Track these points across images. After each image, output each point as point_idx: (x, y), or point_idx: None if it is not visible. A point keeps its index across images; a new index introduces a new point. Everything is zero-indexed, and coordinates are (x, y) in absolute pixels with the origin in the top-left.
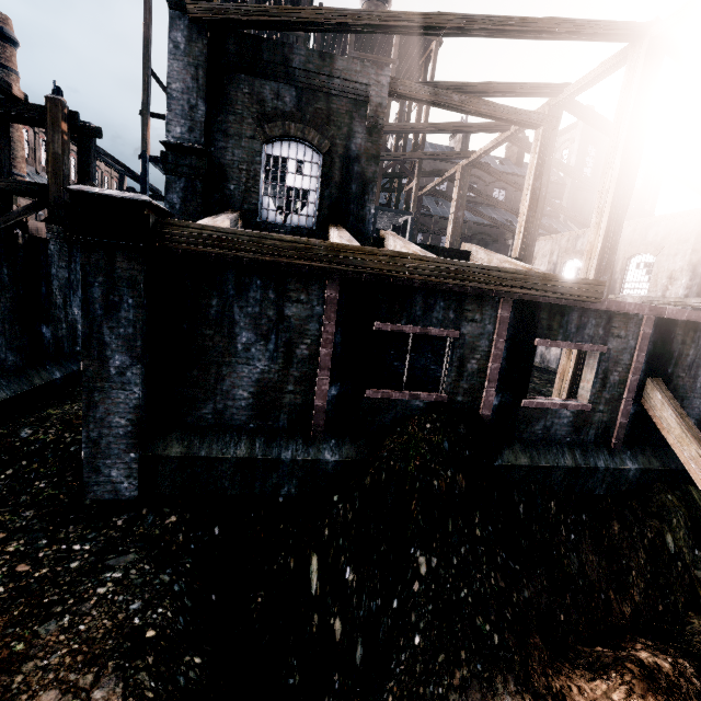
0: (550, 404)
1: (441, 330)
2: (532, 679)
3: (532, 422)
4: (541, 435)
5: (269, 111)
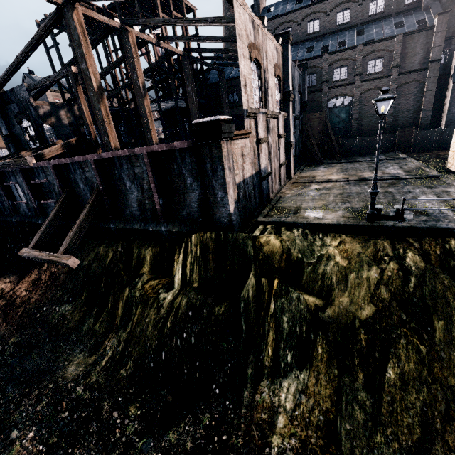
0: (47, 202)
1: (14, 182)
2: (22, 275)
3: (48, 209)
4: None
5: (16, 114)
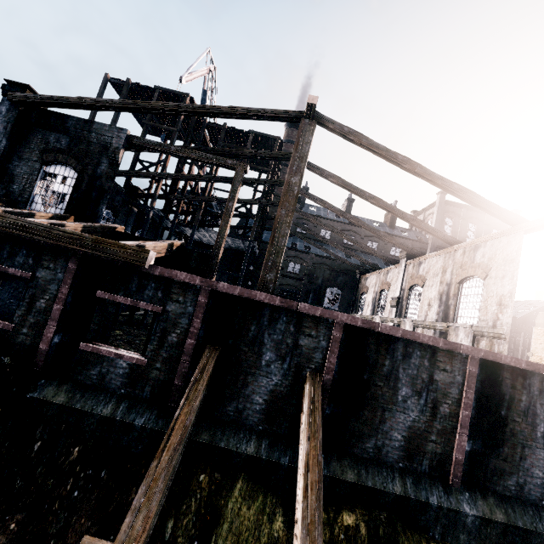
0: (106, 351)
1: (17, 270)
2: None
3: (89, 365)
4: (96, 380)
5: (51, 148)
